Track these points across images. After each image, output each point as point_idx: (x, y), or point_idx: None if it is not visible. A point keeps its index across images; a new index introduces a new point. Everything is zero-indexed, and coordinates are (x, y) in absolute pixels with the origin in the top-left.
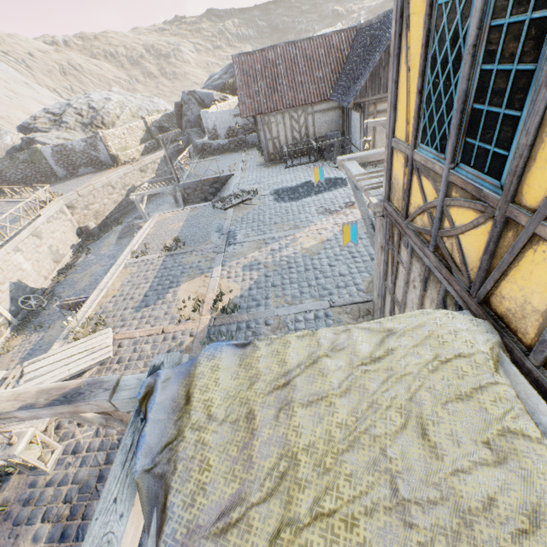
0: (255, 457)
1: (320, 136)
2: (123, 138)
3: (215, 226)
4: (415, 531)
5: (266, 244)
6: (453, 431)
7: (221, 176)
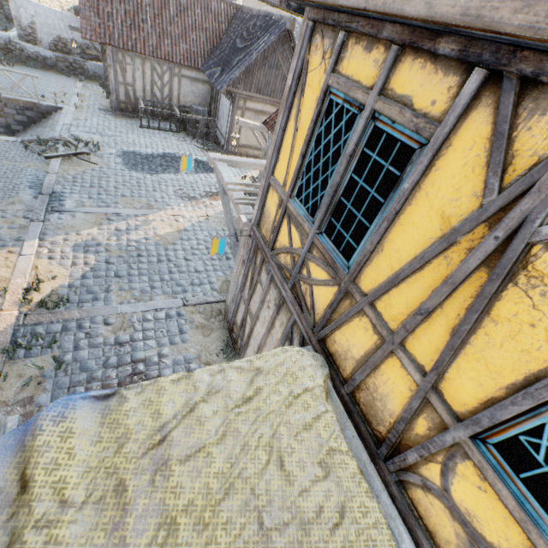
0: (129, 537)
1: (185, 105)
2: None
3: (29, 178)
4: None
5: (109, 221)
6: (301, 458)
7: (41, 104)
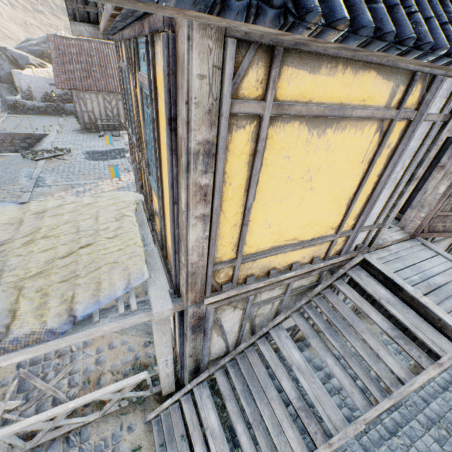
0: (21, 230)
1: None
2: None
3: (25, 172)
4: (80, 235)
5: (73, 188)
6: (107, 217)
7: (35, 133)
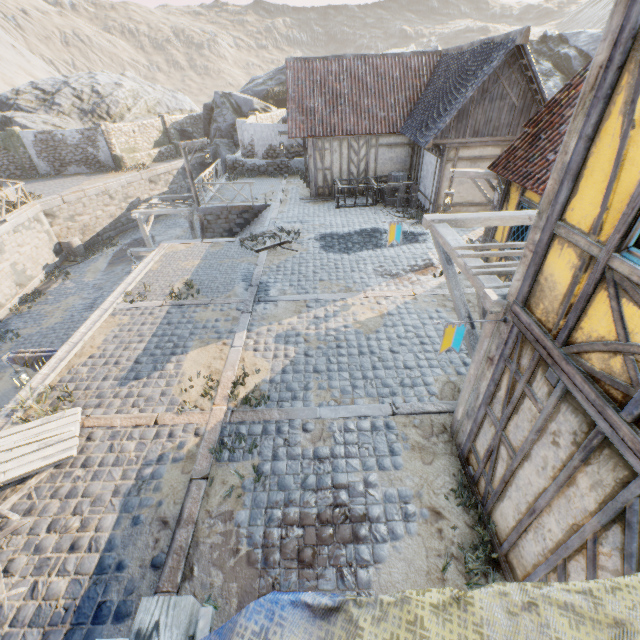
0: None
1: (381, 175)
2: (132, 137)
3: (242, 272)
4: None
5: (308, 308)
6: None
7: (254, 205)
